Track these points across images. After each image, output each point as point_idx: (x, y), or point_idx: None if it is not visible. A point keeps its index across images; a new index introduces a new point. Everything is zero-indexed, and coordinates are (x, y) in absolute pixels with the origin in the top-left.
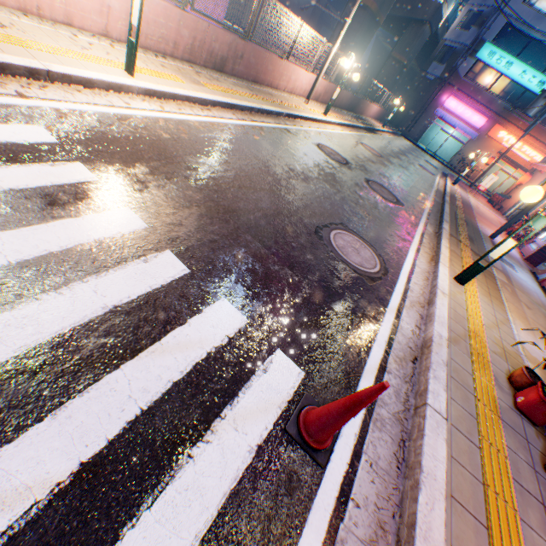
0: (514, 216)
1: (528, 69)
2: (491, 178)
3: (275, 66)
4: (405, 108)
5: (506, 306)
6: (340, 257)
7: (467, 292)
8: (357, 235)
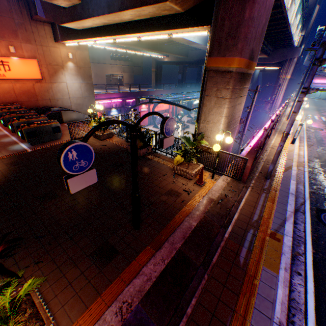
0: None
1: None
2: None
3: None
4: (297, 89)
5: None
6: None
7: None
8: None
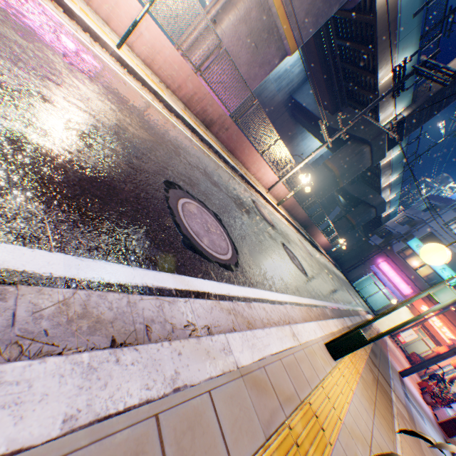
0: (428, 358)
1: (447, 268)
2: (411, 333)
3: (251, 153)
4: (349, 255)
5: (398, 439)
6: (175, 207)
7: (338, 370)
8: (228, 232)
